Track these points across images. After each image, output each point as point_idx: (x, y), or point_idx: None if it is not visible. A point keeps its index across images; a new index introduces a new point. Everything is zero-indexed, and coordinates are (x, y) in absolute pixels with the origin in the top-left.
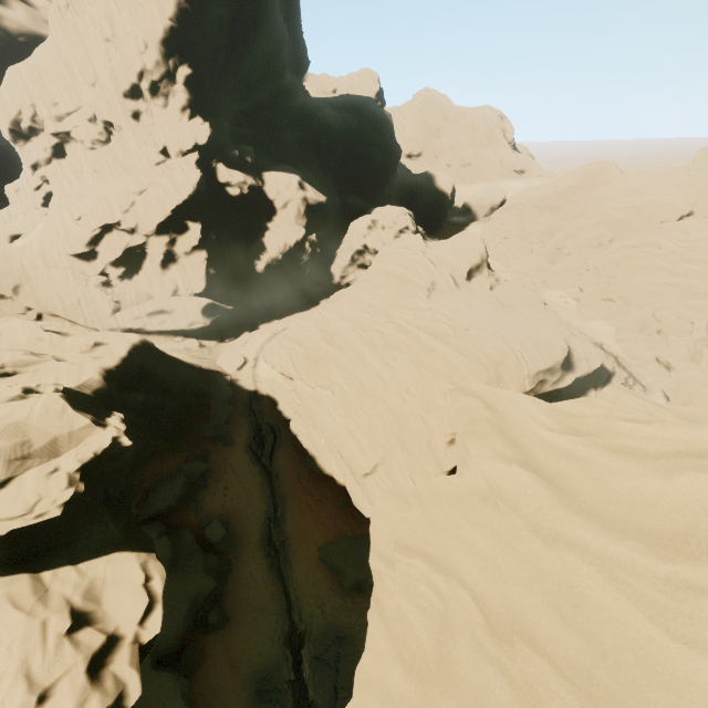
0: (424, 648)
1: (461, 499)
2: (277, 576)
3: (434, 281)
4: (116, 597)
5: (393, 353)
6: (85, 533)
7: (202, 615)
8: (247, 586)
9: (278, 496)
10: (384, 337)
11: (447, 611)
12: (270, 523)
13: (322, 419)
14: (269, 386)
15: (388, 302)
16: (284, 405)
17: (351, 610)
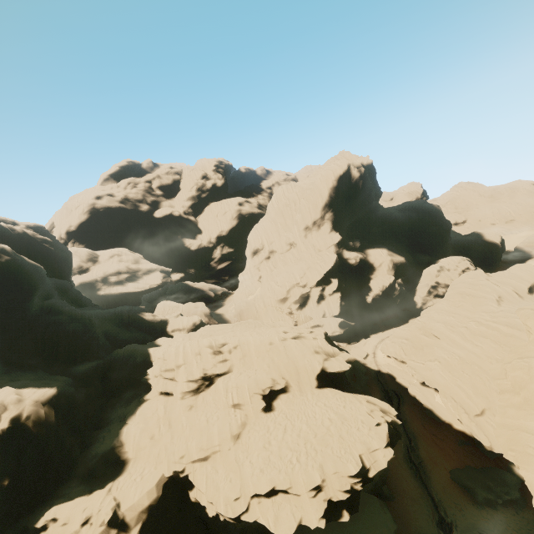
0: (523, 378)
1: (529, 341)
2: (420, 483)
3: (500, 295)
4: (375, 402)
5: (478, 338)
6: (347, 388)
7: (378, 487)
8: (401, 482)
9: (409, 433)
10: (469, 330)
11: (529, 364)
12: (408, 449)
13: (435, 378)
14: (387, 368)
15: (467, 310)
16: (400, 379)
17: (486, 518)
